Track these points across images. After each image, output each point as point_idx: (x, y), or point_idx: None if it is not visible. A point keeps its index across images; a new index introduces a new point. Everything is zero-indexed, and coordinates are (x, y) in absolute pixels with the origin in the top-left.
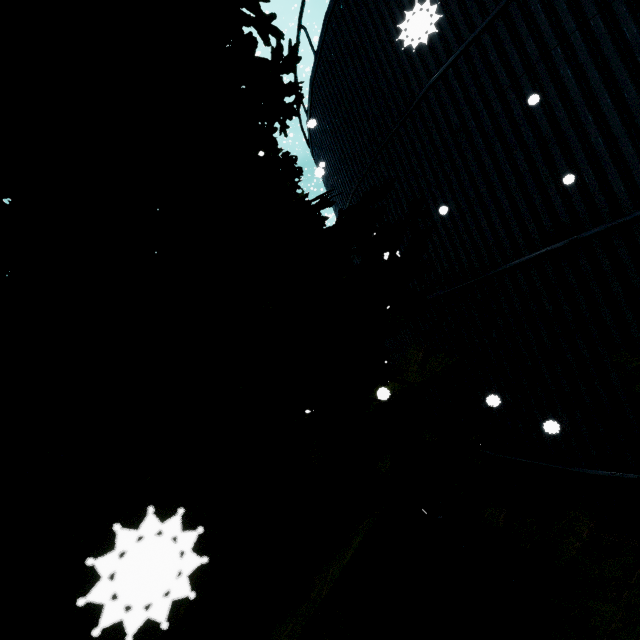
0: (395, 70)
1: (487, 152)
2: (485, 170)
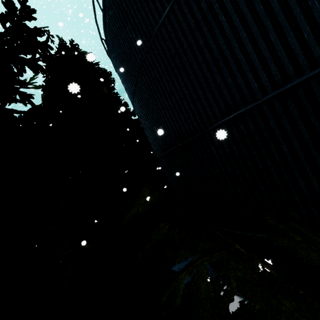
0: (140, 20)
1: (189, 66)
2: (190, 77)
